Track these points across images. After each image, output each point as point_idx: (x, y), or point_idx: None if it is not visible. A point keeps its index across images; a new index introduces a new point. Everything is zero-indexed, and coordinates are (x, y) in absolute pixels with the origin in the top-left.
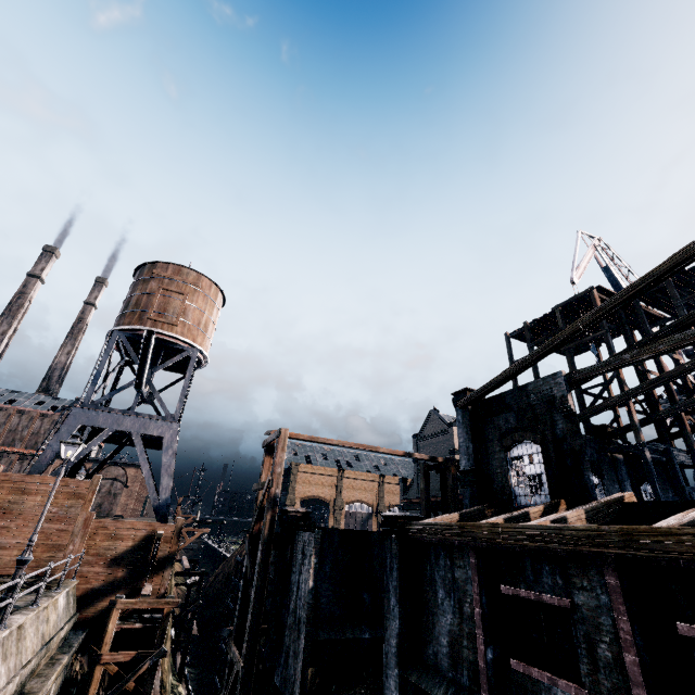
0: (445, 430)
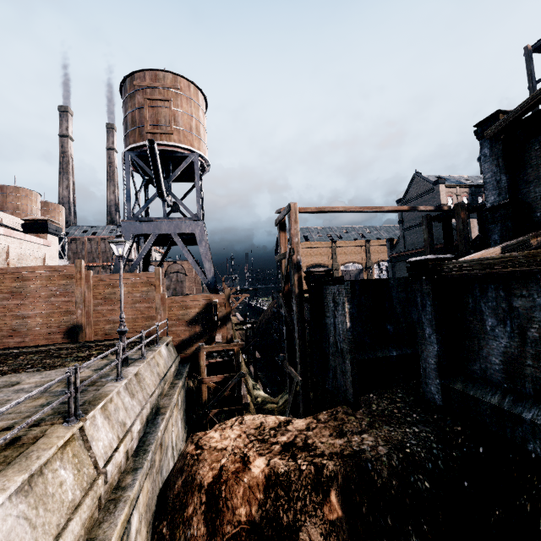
0: (430, 189)
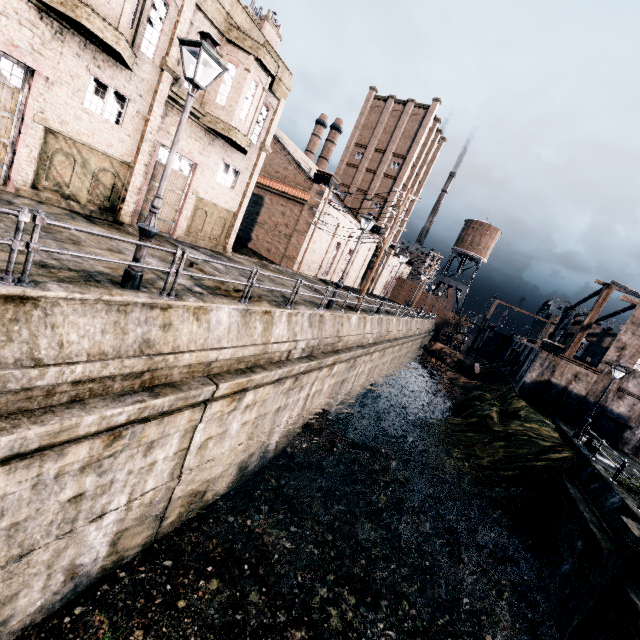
0: None
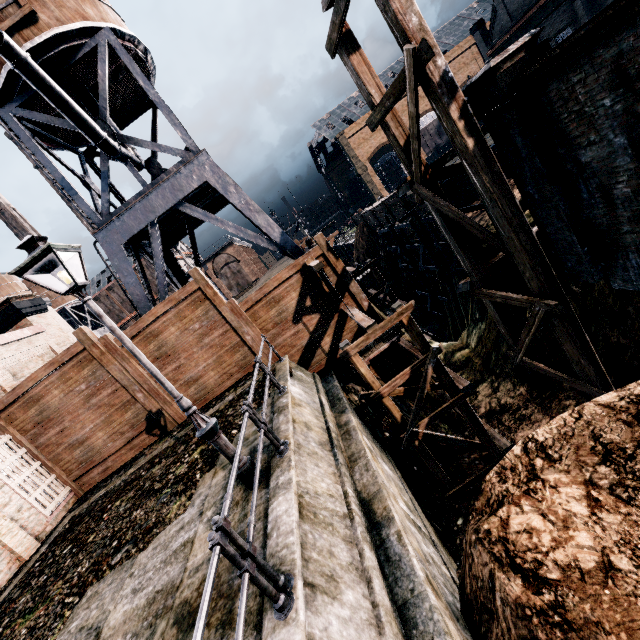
0: None
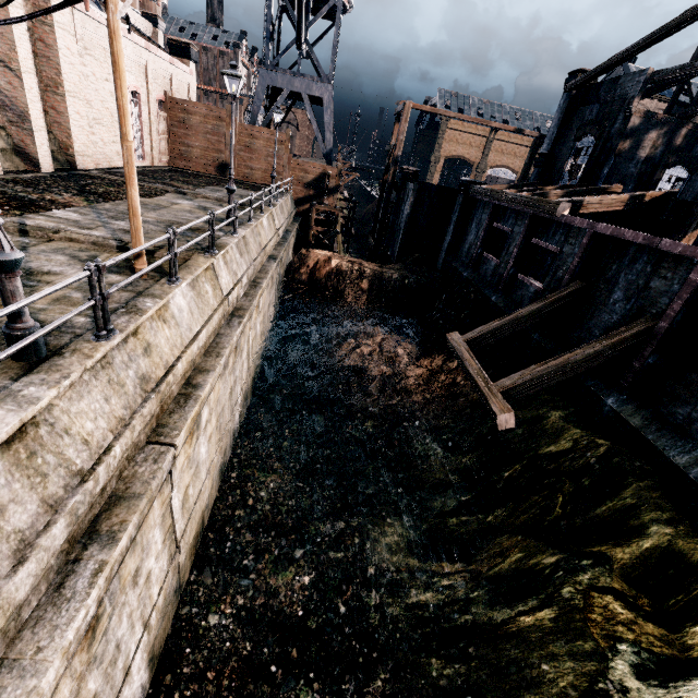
0: None
